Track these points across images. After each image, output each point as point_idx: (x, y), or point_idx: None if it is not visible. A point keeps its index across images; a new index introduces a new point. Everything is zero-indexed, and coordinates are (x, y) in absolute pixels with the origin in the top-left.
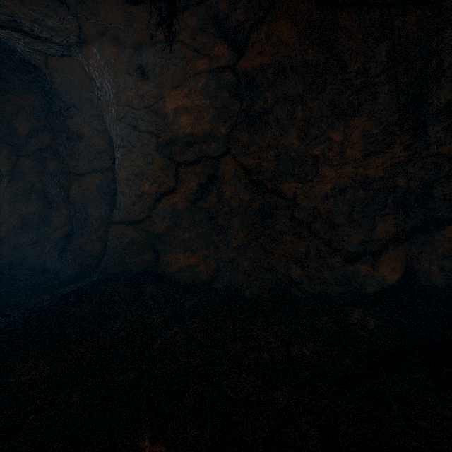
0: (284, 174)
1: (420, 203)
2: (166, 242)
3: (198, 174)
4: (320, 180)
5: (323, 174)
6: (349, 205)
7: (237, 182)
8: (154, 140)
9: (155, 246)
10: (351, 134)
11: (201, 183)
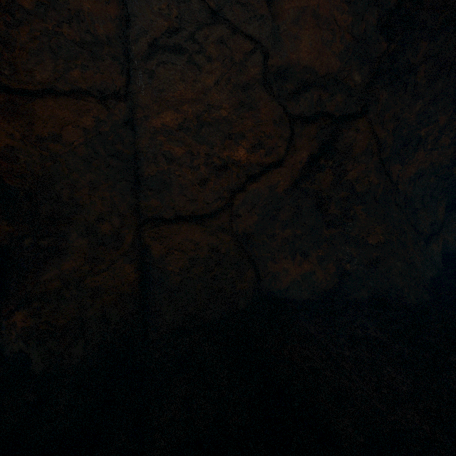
0: (395, 154)
1: (453, 188)
2: (259, 245)
3: (311, 139)
4: (411, 163)
5: (416, 157)
6: (423, 189)
7: (370, 160)
8: (258, 60)
9: (250, 256)
10: (454, 121)
11: (312, 153)
